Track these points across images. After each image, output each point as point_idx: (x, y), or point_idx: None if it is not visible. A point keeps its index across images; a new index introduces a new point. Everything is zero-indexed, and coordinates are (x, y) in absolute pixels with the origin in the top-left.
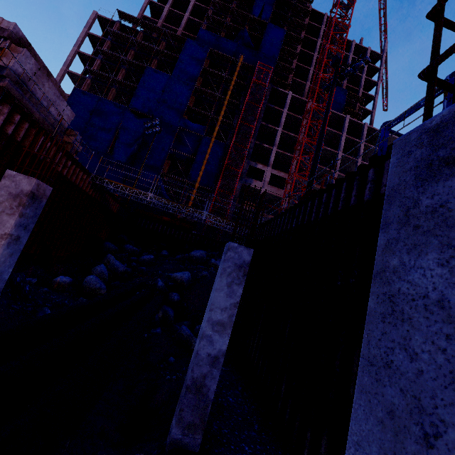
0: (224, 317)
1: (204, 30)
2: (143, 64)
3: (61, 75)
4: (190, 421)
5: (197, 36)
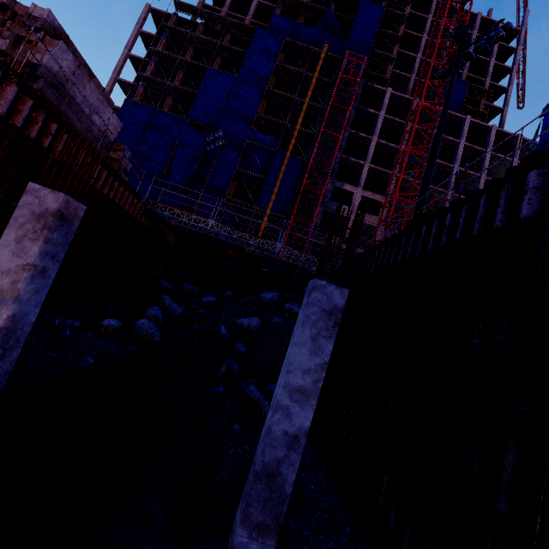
0: (306, 382)
1: (278, 16)
2: (203, 64)
3: (111, 84)
4: (260, 520)
5: (270, 24)
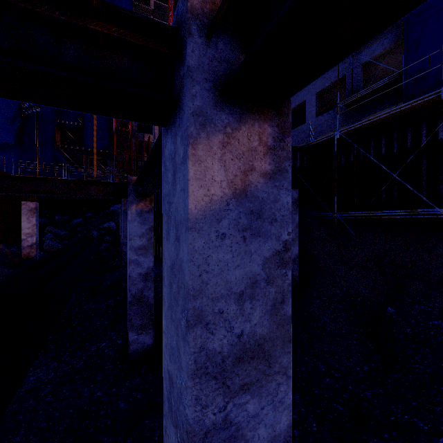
0: None
1: None
2: None
3: None
4: None
5: None
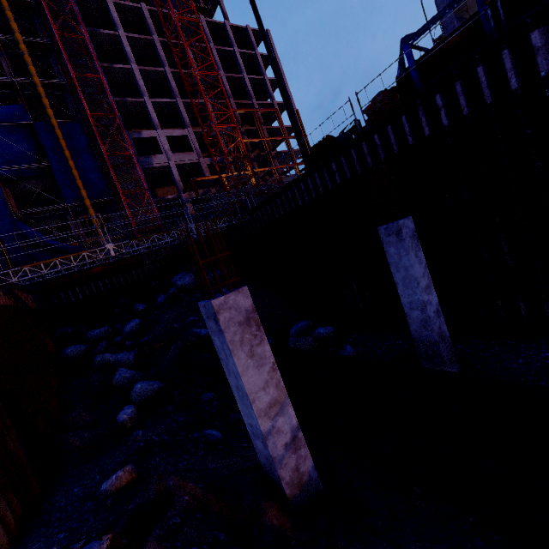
0: (426, 281)
1: None
2: None
3: None
4: (449, 358)
5: None
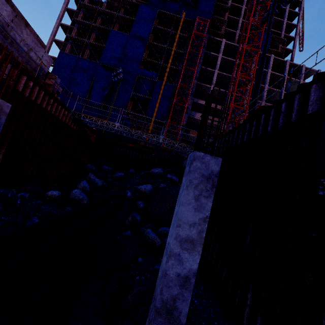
0: (193, 233)
1: None
2: (108, 28)
3: (50, 42)
4: None
5: (148, 2)
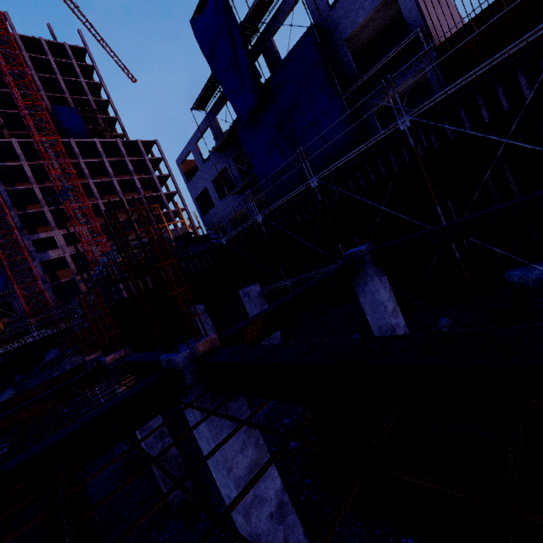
0: None
1: None
2: None
3: None
4: None
5: None
